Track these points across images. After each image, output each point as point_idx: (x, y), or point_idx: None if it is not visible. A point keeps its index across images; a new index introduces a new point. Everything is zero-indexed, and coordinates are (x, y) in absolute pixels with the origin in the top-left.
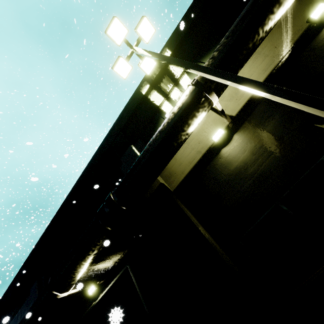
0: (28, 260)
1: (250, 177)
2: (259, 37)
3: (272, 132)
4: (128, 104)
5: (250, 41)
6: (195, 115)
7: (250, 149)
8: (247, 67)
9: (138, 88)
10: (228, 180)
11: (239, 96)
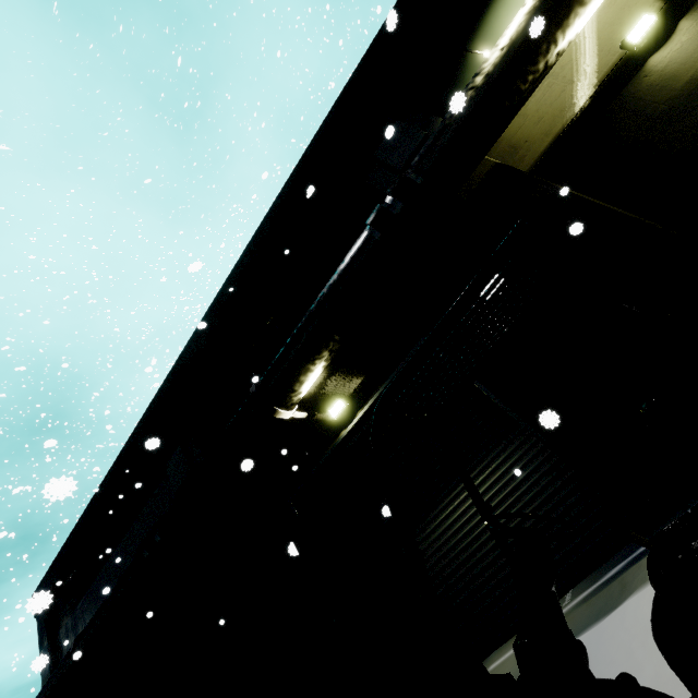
0: (145, 420)
1: None
2: None
3: None
4: (375, 43)
5: None
6: None
7: None
8: None
9: (402, 1)
10: (671, 111)
11: None
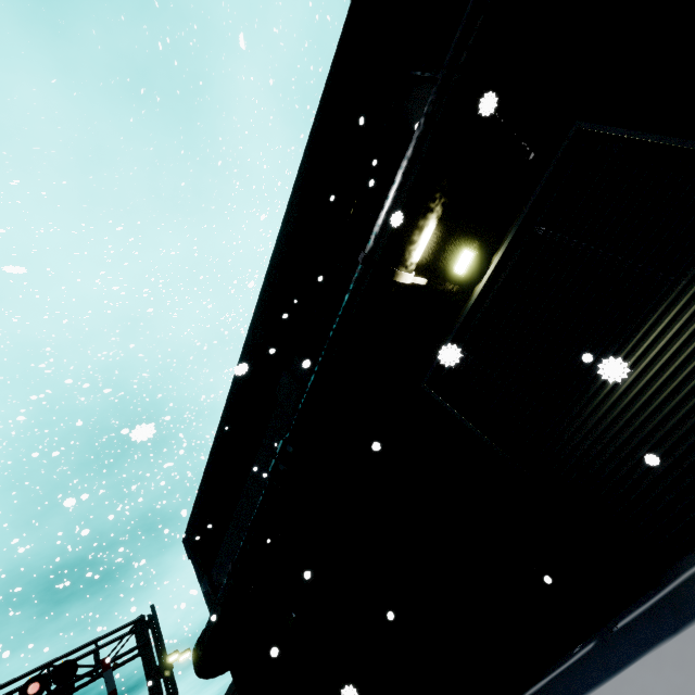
0: (244, 358)
1: None
2: None
3: None
4: None
5: None
6: None
7: None
8: None
9: None
10: None
11: None
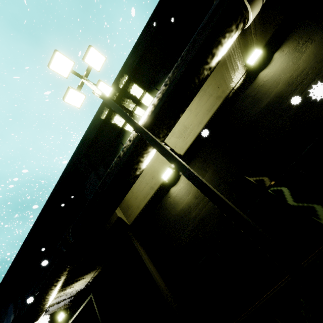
0: (4, 280)
1: (192, 221)
2: (196, 86)
3: (211, 178)
4: (90, 126)
5: (187, 91)
6: (140, 160)
7: (194, 192)
8: (195, 104)
9: (100, 109)
10: (175, 221)
11: (186, 134)
